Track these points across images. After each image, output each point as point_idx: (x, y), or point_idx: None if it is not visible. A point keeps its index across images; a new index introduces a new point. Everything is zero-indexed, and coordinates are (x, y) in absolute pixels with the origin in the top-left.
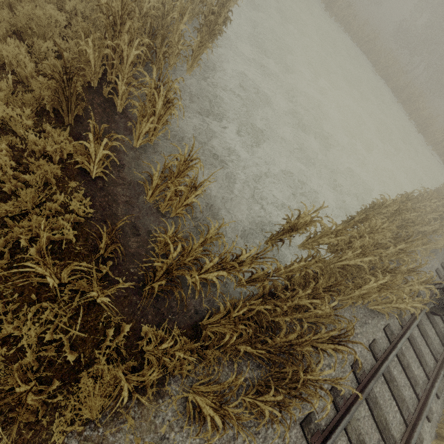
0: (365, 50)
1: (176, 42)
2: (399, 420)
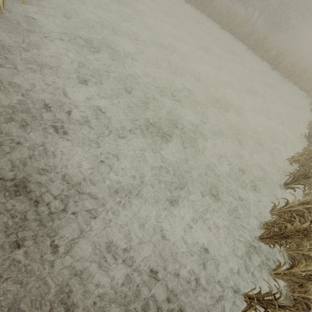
0: (208, 13)
1: None
2: None
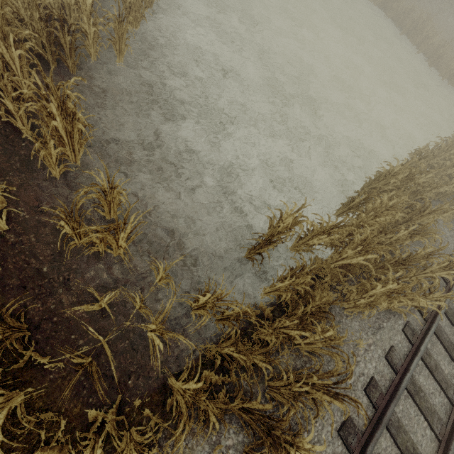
0: None
1: (86, 23)
2: (430, 436)
